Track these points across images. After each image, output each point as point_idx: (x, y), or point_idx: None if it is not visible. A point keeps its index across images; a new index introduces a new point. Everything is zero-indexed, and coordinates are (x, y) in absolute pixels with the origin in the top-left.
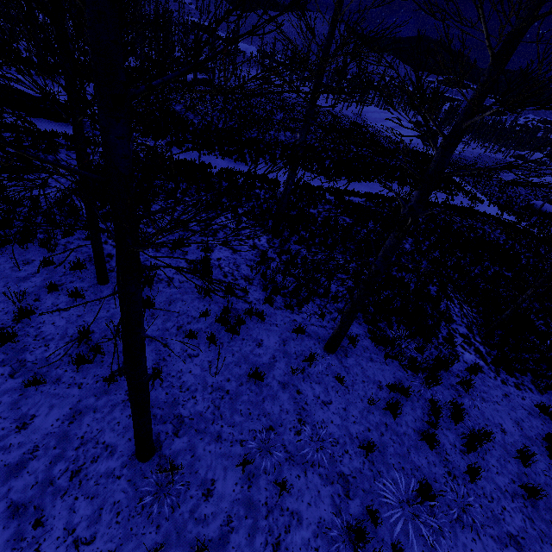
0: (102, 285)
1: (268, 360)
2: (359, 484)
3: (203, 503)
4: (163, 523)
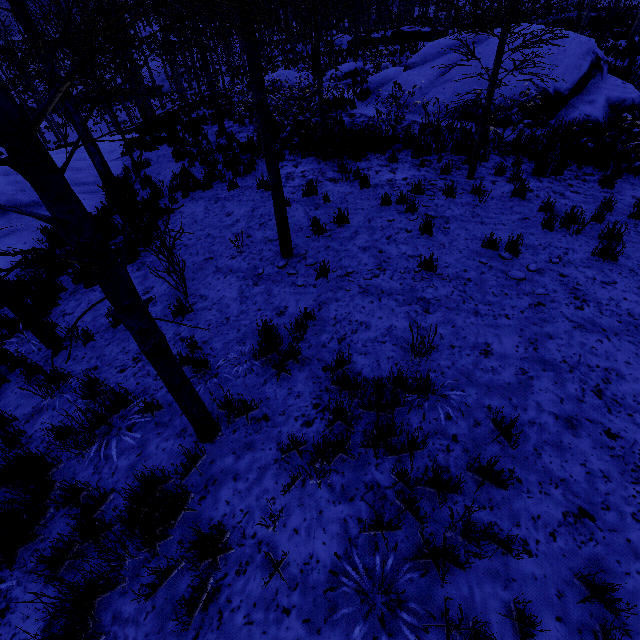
0: None
1: None
2: None
3: None
4: None
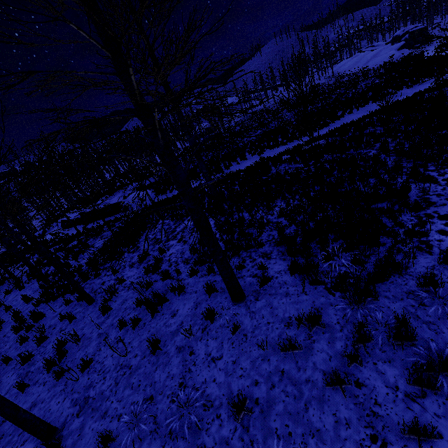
0: (90, 305)
1: (175, 328)
2: None
3: None
4: None
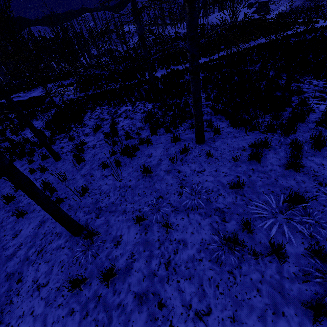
0: (58, 162)
1: (156, 162)
2: (233, 211)
3: (115, 249)
4: (89, 266)
